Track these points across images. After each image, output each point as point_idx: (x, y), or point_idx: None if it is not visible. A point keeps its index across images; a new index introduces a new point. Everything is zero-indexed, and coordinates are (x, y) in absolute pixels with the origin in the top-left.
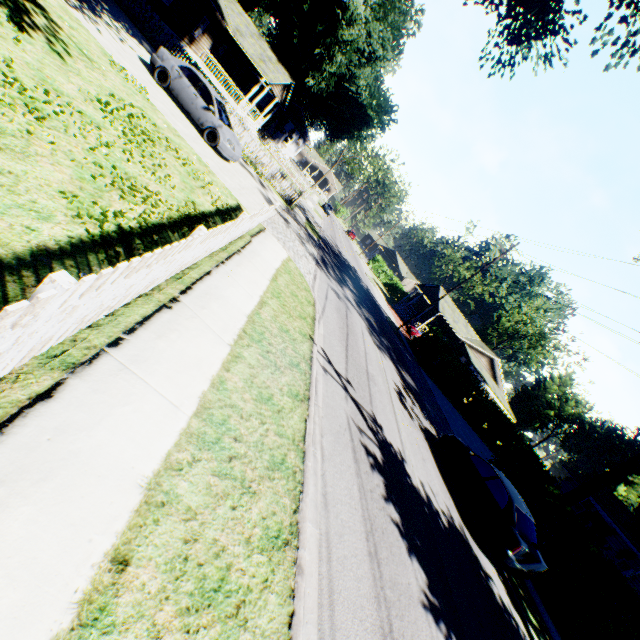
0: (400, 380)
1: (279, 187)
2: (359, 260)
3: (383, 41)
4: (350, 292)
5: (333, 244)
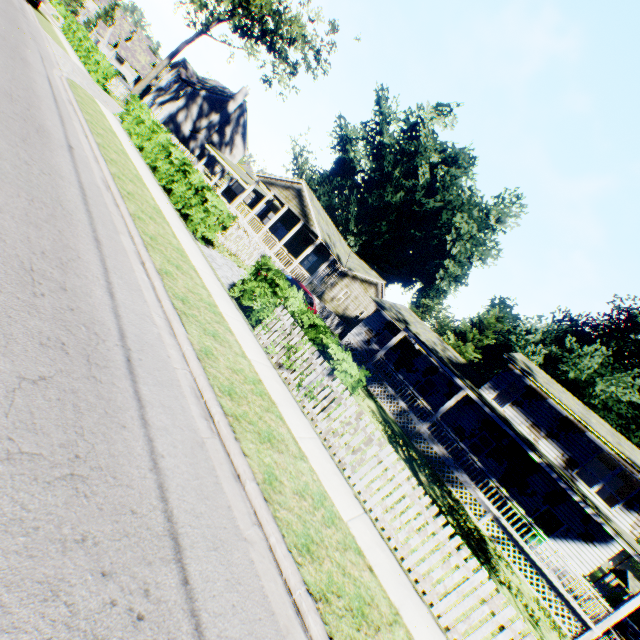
0: None
1: None
2: None
3: None
4: None
5: None
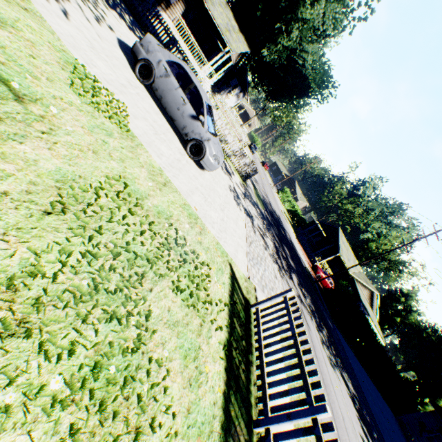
0: (354, 409)
1: (237, 163)
2: (274, 195)
3: (334, 21)
4: (294, 275)
5: (266, 197)
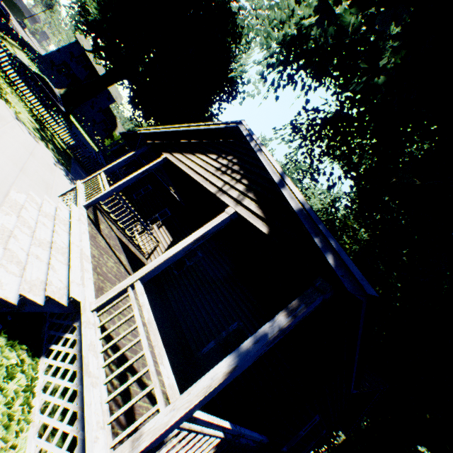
0: None
1: None
2: None
3: None
4: None
5: None
